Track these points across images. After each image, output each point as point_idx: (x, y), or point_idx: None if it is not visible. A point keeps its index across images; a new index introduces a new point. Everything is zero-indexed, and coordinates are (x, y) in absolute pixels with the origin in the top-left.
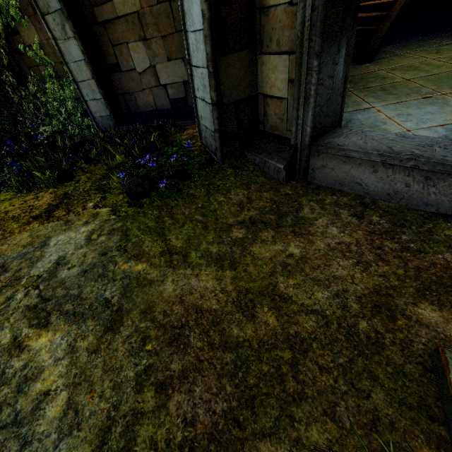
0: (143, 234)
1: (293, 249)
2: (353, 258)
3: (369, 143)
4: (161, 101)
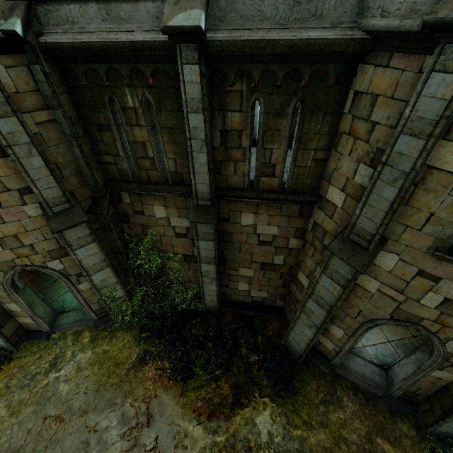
0: (292, 415)
1: (341, 415)
2: (358, 419)
3: (356, 367)
4: (247, 299)
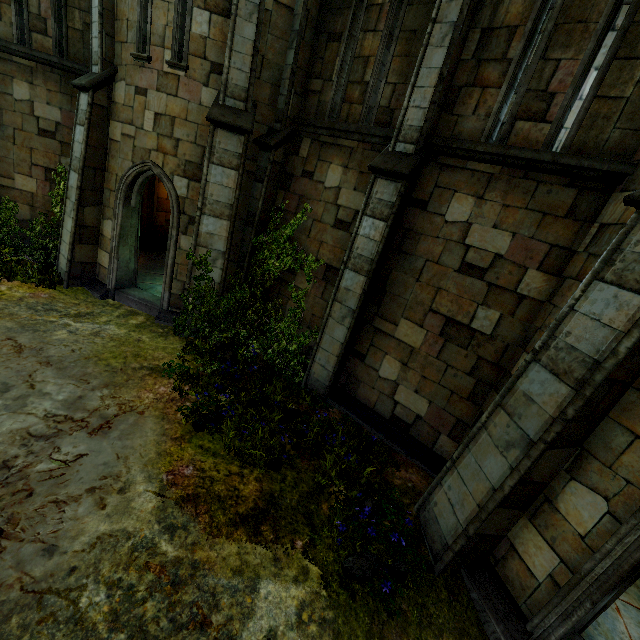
0: None
1: None
2: None
3: None
4: (383, 407)
